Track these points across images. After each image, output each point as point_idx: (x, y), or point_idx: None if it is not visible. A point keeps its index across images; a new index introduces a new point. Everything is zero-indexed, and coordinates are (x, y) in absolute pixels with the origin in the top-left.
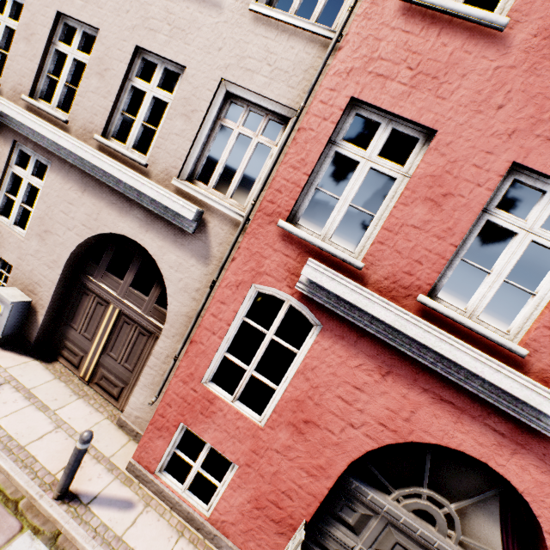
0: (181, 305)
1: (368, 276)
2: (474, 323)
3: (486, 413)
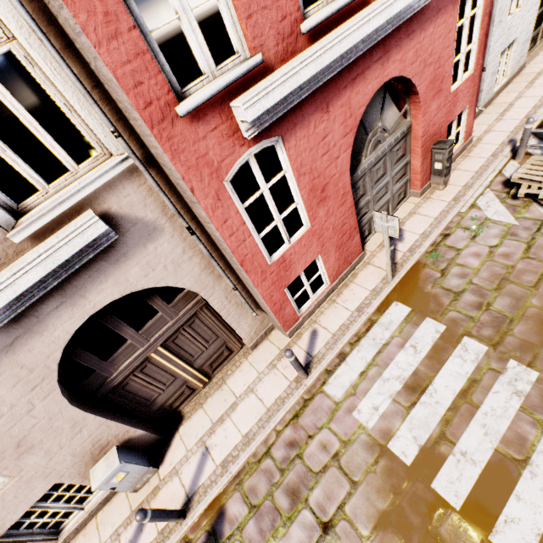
0: (191, 273)
1: (268, 60)
2: (337, 3)
3: (371, 57)
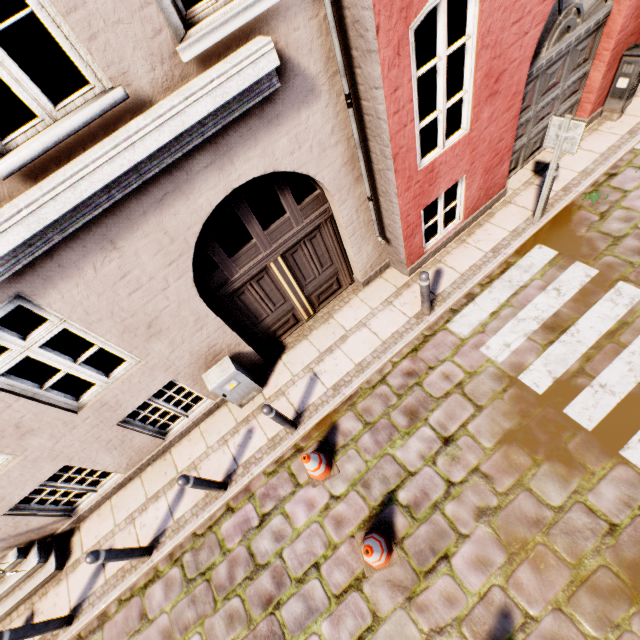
0: (332, 166)
1: None
2: None
3: None
